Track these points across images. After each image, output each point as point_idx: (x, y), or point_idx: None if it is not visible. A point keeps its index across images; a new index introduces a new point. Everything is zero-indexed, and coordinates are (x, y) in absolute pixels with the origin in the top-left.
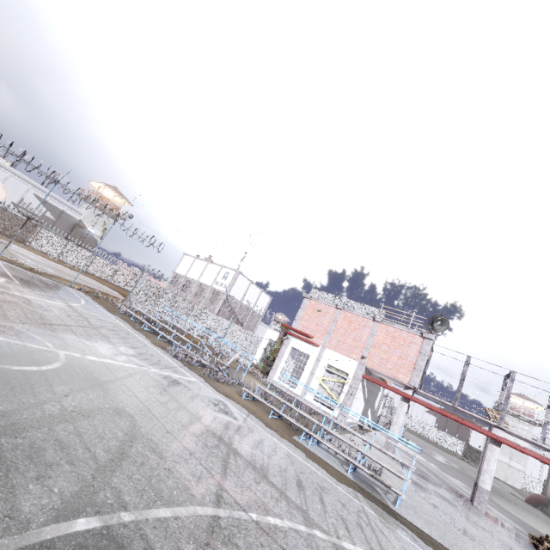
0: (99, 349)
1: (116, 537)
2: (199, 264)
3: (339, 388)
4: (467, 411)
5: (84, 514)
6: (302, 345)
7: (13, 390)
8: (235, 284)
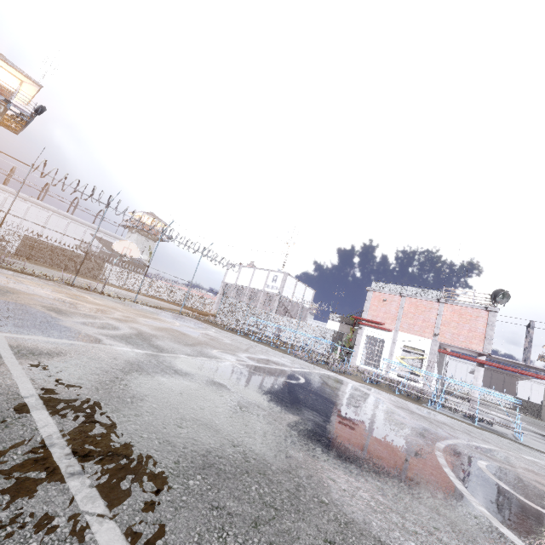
0: (282, 362)
1: (454, 449)
2: (246, 271)
3: (418, 363)
4: (539, 367)
5: (434, 441)
6: (376, 332)
7: (324, 393)
8: (285, 285)
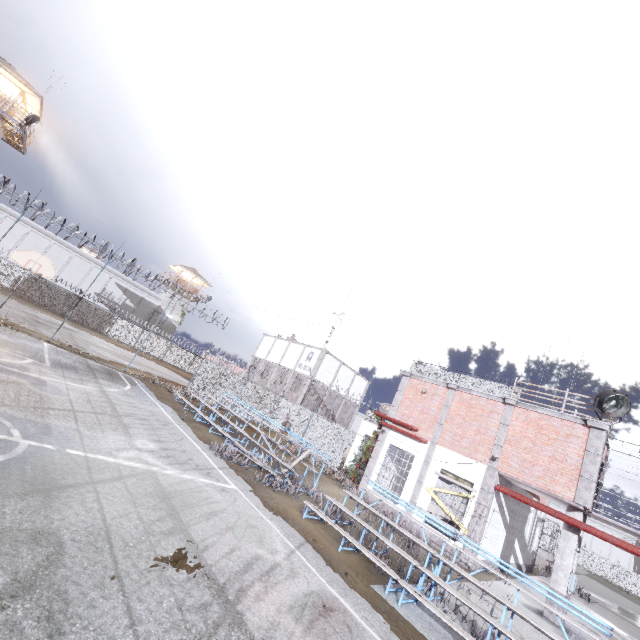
0: (98, 441)
1: None
2: (280, 344)
3: (462, 505)
4: None
5: None
6: (404, 440)
7: None
8: (322, 366)
